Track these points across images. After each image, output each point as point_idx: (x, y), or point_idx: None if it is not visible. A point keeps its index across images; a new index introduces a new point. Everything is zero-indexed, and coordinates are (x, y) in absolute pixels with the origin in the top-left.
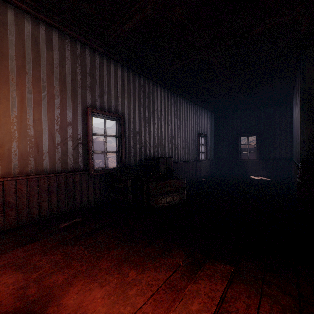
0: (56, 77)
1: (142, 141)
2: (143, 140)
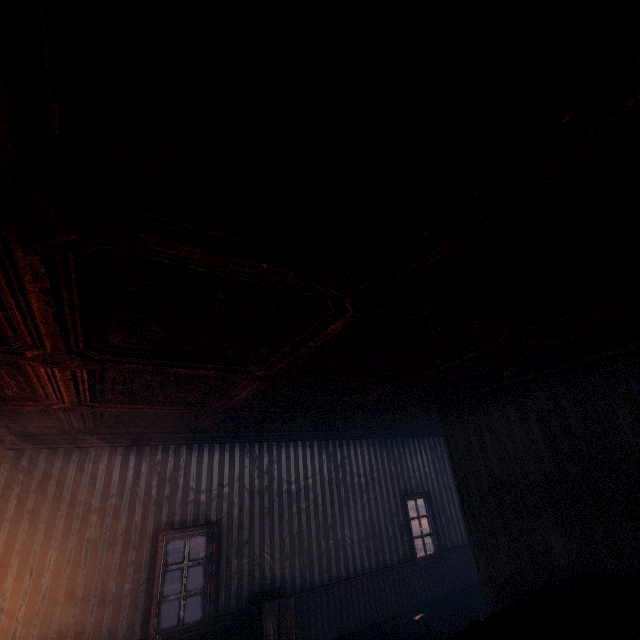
0: (125, 504)
1: (256, 554)
2: (258, 551)
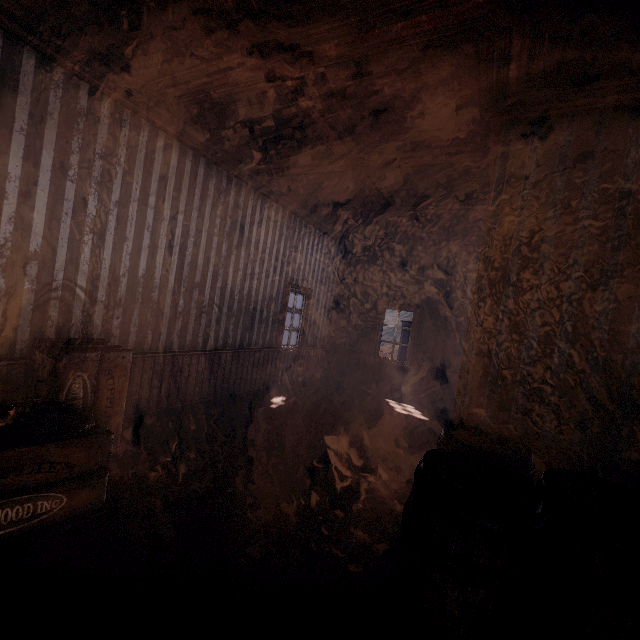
0: None
1: (55, 282)
2: (61, 280)
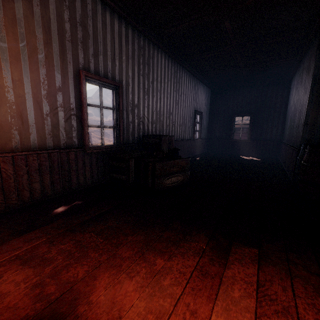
0: (37, 22)
1: (141, 115)
2: (142, 114)
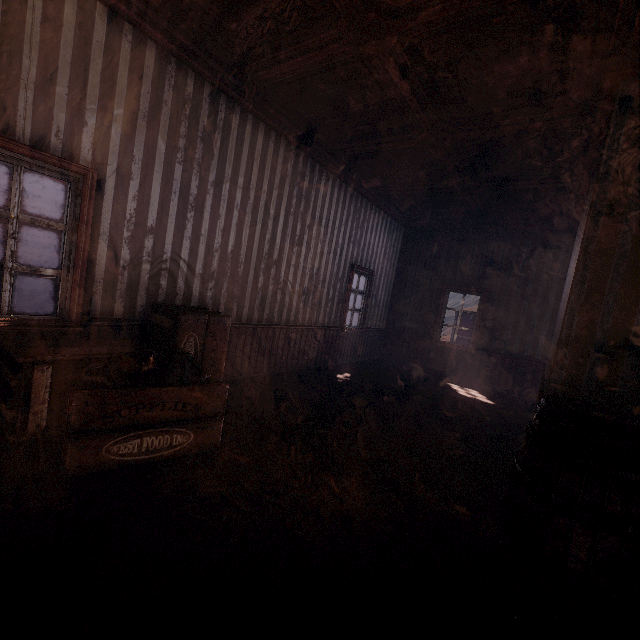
0: None
1: (165, 255)
2: (169, 253)
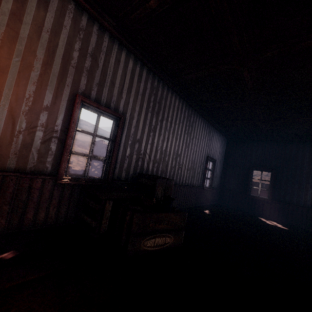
0: (42, 44)
1: (141, 151)
2: (143, 150)
